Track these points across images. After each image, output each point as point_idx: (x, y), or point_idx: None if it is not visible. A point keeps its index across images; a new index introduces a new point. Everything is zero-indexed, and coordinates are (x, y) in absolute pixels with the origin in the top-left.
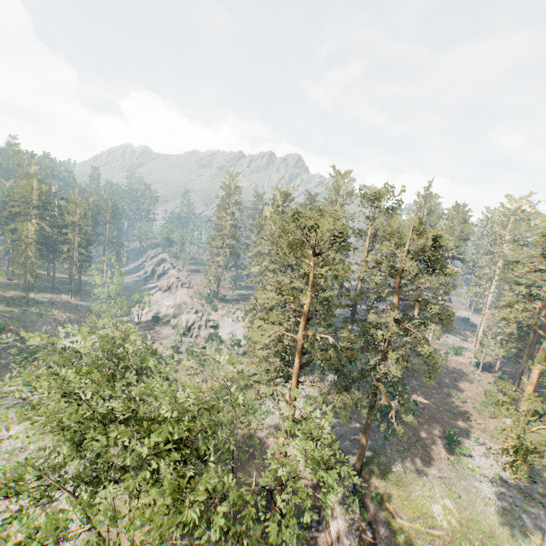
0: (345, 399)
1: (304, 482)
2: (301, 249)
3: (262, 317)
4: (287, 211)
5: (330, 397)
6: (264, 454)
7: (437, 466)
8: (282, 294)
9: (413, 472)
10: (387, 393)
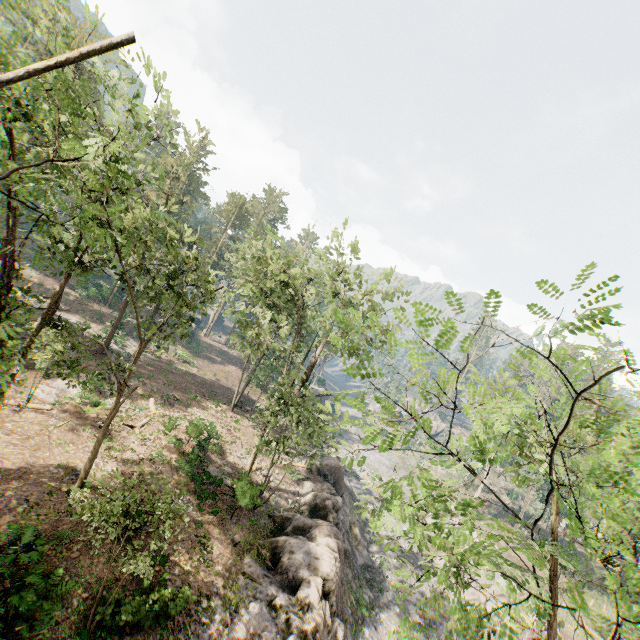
0: None
1: None
2: None
3: None
4: None
5: None
6: (577, 552)
7: None
8: None
9: None
10: None
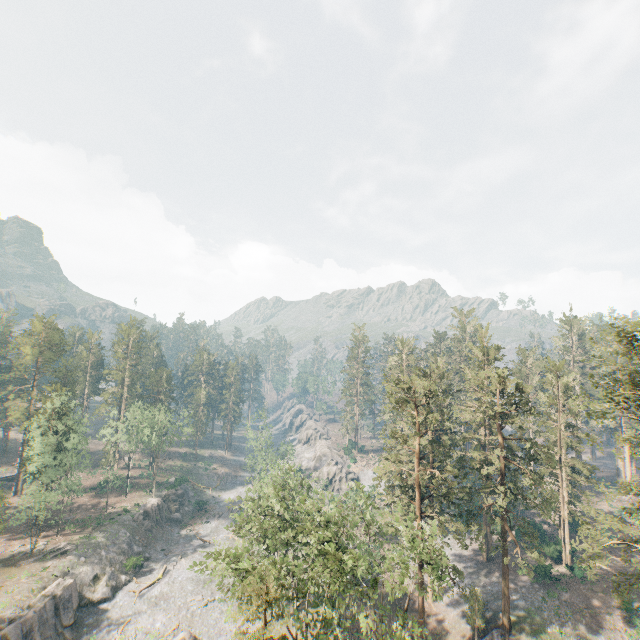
0: (460, 526)
1: (453, 638)
2: (405, 403)
3: (385, 457)
4: (392, 378)
5: (447, 524)
6: (411, 607)
7: (607, 634)
8: (396, 438)
9: (573, 635)
10: (549, 554)
